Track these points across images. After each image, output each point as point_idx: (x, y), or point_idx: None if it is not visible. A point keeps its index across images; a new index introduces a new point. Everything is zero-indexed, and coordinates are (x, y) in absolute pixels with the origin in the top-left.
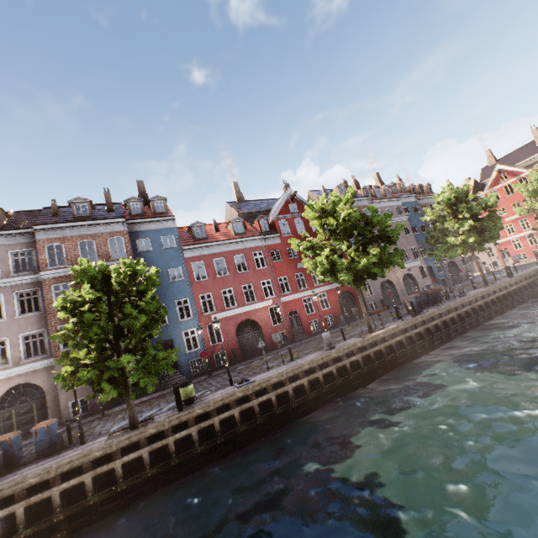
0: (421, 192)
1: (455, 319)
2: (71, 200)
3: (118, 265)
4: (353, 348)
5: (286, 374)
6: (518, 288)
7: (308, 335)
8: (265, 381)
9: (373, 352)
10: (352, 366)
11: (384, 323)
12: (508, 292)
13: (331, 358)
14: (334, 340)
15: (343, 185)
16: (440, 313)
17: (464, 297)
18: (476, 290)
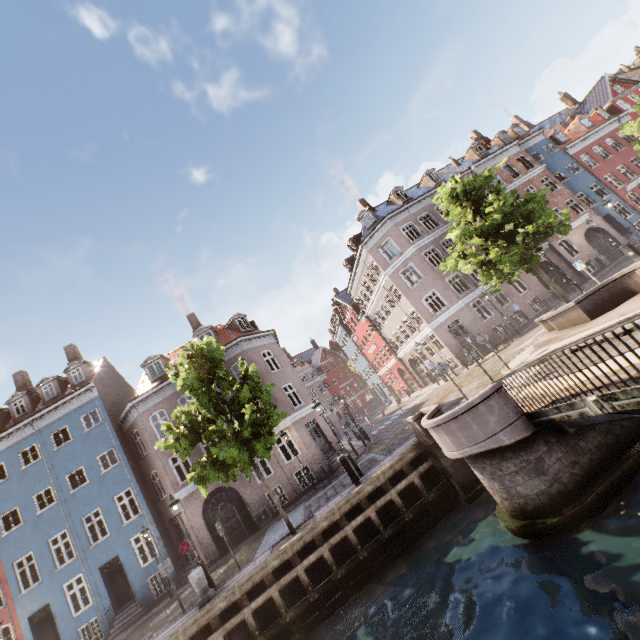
0: None
1: None
2: (470, 147)
3: (536, 173)
4: None
5: None
6: None
7: None
8: None
9: None
10: None
11: None
12: None
13: None
14: None
15: None
16: None
17: None
18: None
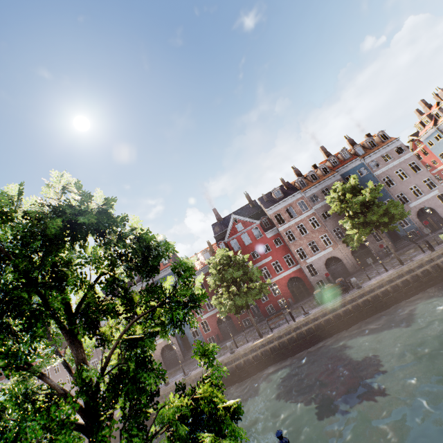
0: (371, 147)
1: (331, 320)
2: None
3: None
4: (238, 355)
5: (198, 374)
6: (436, 265)
7: (264, 318)
8: (188, 378)
9: (255, 355)
10: (240, 365)
11: (290, 319)
12: (416, 274)
13: (224, 363)
14: (254, 336)
15: (276, 188)
16: (315, 317)
17: (349, 294)
18: (382, 275)
